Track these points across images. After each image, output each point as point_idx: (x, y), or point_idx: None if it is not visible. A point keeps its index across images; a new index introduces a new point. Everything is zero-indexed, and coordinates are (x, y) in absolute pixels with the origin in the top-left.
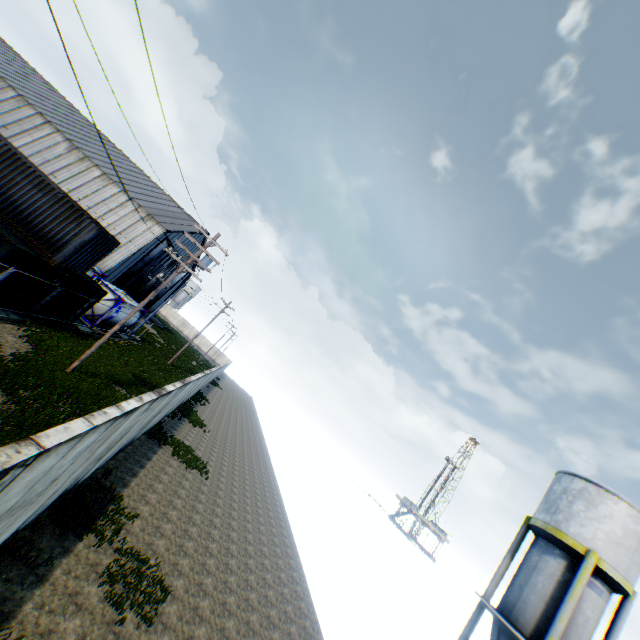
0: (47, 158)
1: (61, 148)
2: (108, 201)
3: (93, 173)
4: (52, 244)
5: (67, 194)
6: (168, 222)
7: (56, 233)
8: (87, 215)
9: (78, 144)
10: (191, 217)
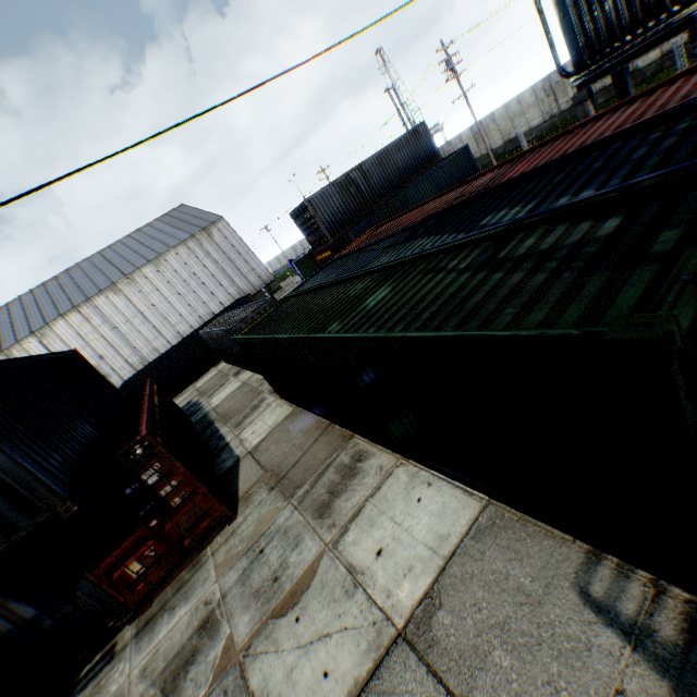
0: (134, 312)
1: (117, 300)
2: (189, 264)
3: (151, 273)
4: (431, 157)
5: (404, 135)
6: (204, 220)
7: (425, 152)
8: (417, 128)
9: (103, 287)
10: (160, 218)
